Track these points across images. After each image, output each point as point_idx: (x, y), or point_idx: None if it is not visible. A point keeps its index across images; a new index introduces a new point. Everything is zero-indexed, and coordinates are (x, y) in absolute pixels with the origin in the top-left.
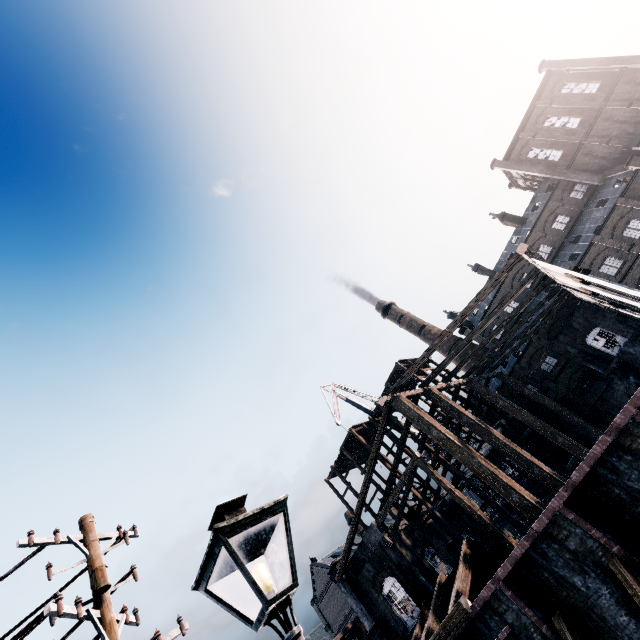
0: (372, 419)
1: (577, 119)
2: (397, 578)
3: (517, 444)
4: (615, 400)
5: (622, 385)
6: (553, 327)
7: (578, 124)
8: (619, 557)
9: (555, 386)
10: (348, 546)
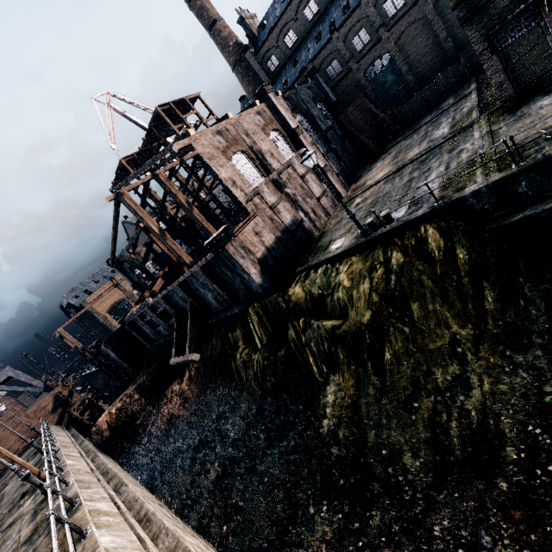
0: (142, 151)
1: None
2: (141, 270)
3: None
4: None
5: None
6: None
7: None
8: (192, 302)
9: None
10: (112, 256)
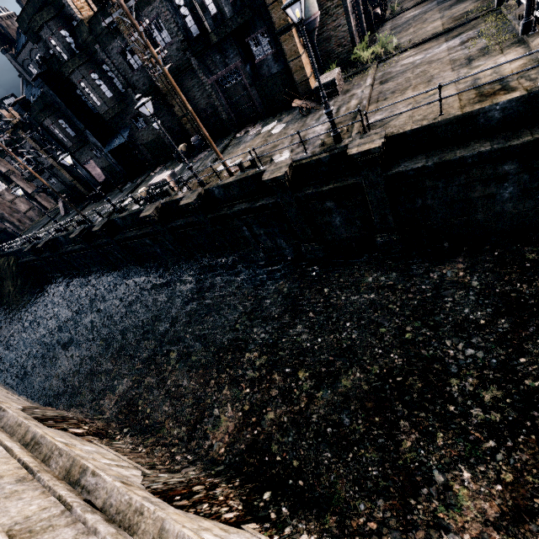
0: None
1: None
2: None
3: None
4: None
5: None
6: None
7: None
8: None
9: None
10: None
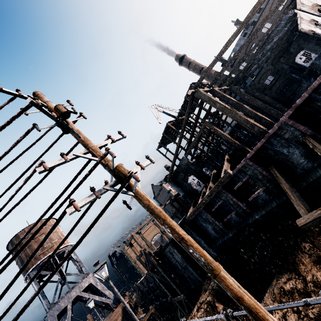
0: (177, 118)
1: None
2: (194, 175)
3: None
4: (300, 93)
5: (306, 84)
6: (276, 57)
7: None
8: (309, 135)
9: (270, 92)
10: (172, 167)
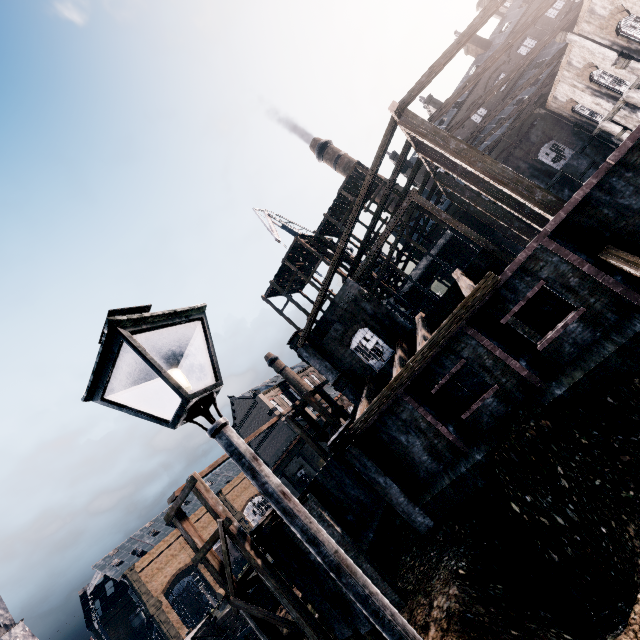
0: (318, 233)
1: None
2: (371, 328)
3: (450, 264)
4: None
5: None
6: (499, 158)
7: None
8: None
9: None
10: (317, 308)
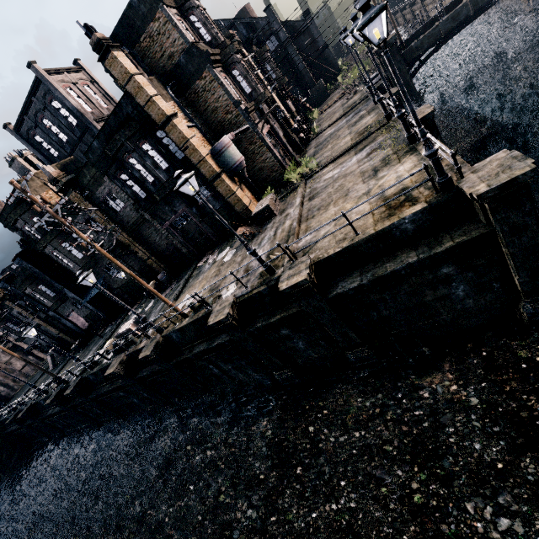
0: None
1: (66, 136)
2: None
3: None
4: None
5: None
6: None
7: (66, 142)
8: None
9: None
10: None
